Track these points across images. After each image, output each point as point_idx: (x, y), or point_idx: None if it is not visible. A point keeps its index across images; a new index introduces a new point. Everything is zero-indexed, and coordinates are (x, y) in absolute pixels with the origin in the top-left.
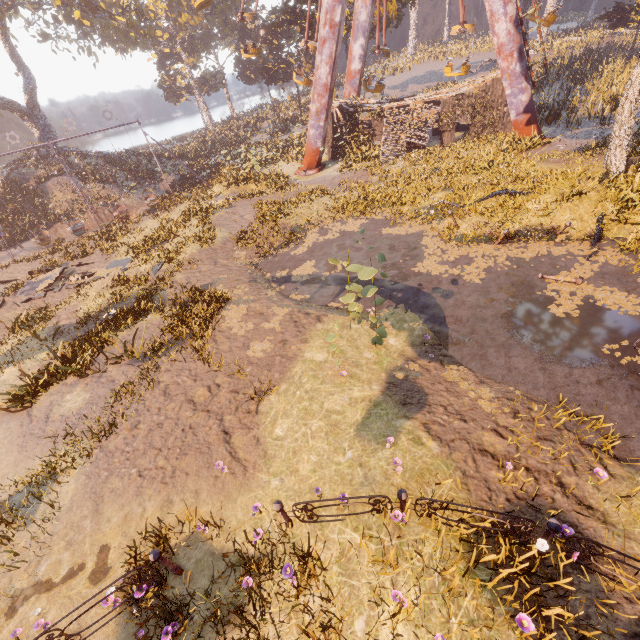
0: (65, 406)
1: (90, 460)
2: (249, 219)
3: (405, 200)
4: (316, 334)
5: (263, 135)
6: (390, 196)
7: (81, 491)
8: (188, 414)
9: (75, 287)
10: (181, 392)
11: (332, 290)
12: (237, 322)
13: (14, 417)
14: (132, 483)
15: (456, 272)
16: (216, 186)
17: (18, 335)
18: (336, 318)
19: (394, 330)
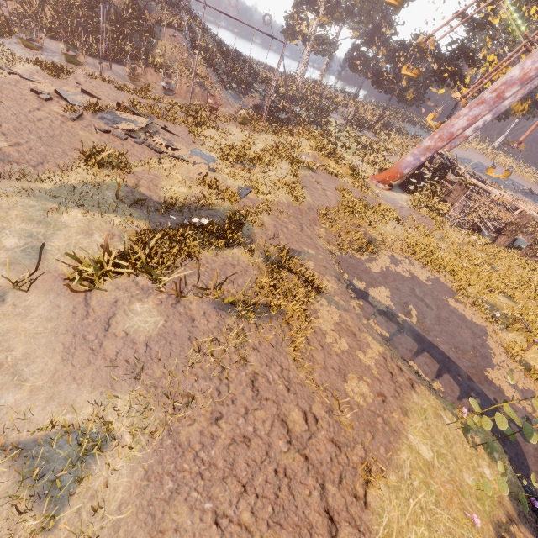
0: (132, 319)
1: (153, 442)
2: (330, 197)
3: (470, 281)
4: (415, 409)
5: (340, 118)
6: (455, 266)
7: (135, 499)
8: (282, 445)
9: (157, 152)
10: (272, 398)
11: (410, 343)
12: (330, 328)
13: (67, 291)
14: (205, 532)
15: (528, 408)
16: (300, 139)
17: (89, 168)
18: (428, 395)
19: (486, 455)
